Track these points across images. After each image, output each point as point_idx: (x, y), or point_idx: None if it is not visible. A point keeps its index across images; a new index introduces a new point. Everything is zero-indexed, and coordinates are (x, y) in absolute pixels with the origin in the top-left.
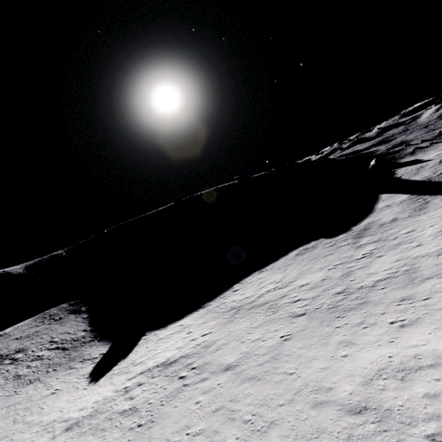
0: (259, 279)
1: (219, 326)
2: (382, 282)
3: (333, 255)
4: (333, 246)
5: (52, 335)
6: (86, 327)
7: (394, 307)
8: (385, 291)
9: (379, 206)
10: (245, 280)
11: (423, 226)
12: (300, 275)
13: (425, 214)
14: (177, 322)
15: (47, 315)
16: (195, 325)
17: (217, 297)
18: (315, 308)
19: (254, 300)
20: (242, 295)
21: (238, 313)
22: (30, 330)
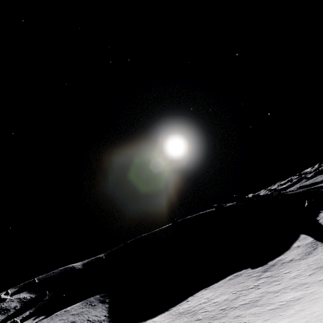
0: (202, 294)
1: (167, 322)
2: (241, 305)
3: (243, 283)
4: (248, 276)
5: (89, 316)
6: (106, 314)
7: (230, 319)
8: (236, 311)
9: (294, 245)
10: (196, 294)
11: (296, 269)
12: (219, 295)
13: (306, 259)
14: (152, 319)
15: (88, 301)
16: (159, 321)
17: (178, 304)
18: (207, 316)
19: (191, 308)
20: (189, 304)
21: (179, 316)
22: (79, 310)
